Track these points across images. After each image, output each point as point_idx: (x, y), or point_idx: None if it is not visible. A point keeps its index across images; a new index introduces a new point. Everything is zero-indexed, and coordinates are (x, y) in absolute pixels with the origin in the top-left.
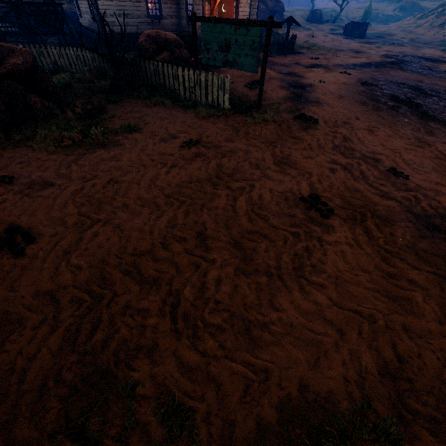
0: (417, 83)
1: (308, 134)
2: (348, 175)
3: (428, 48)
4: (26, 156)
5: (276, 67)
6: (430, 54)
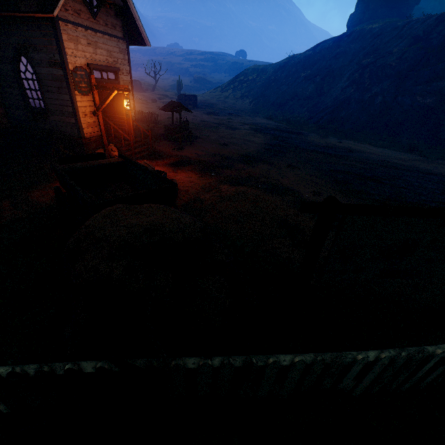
0: (352, 169)
1: None
2: None
3: (255, 116)
4: None
5: (224, 171)
6: (273, 125)
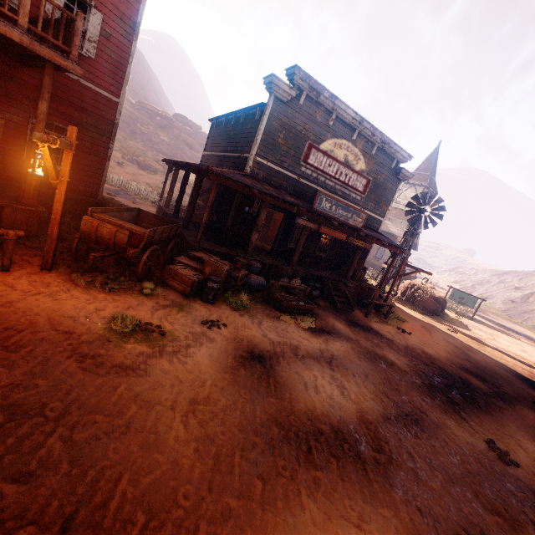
0: (493, 320)
1: (499, 332)
2: (525, 345)
3: None
4: (457, 321)
5: None
6: None
